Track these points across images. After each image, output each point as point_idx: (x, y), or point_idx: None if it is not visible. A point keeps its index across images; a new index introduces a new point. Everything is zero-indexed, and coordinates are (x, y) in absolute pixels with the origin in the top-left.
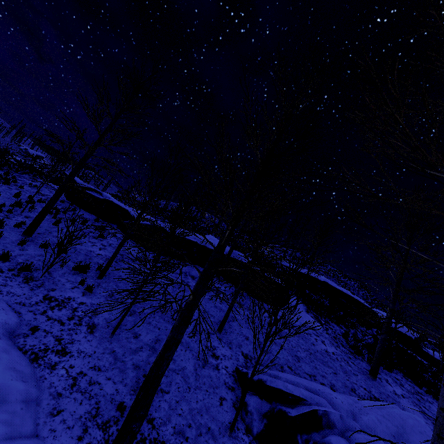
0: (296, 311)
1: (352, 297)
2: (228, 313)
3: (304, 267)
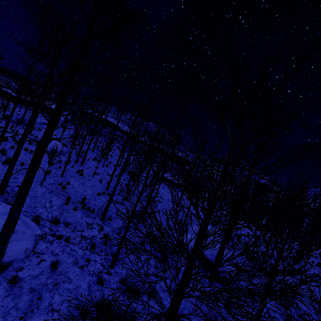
0: (62, 117)
1: (110, 121)
2: (20, 109)
3: (115, 118)
